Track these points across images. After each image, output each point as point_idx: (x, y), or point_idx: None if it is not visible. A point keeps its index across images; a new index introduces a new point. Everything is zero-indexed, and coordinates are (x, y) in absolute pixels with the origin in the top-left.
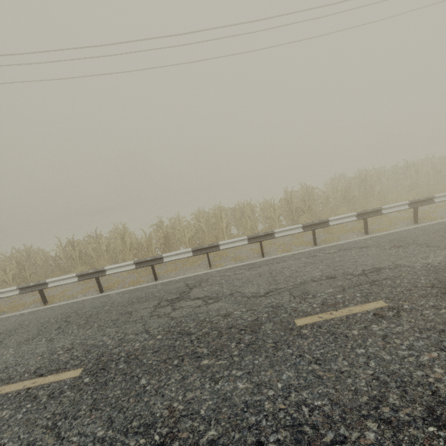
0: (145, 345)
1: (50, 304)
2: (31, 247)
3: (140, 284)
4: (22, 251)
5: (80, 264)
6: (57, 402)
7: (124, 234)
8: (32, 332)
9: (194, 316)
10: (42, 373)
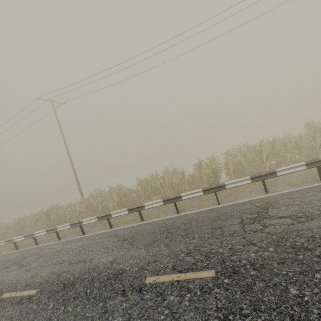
0: (262, 255)
1: (145, 220)
2: (120, 185)
3: (206, 207)
4: (113, 188)
5: (152, 194)
6: (212, 297)
7: (182, 171)
8: (149, 239)
9: (295, 233)
10: (180, 270)
